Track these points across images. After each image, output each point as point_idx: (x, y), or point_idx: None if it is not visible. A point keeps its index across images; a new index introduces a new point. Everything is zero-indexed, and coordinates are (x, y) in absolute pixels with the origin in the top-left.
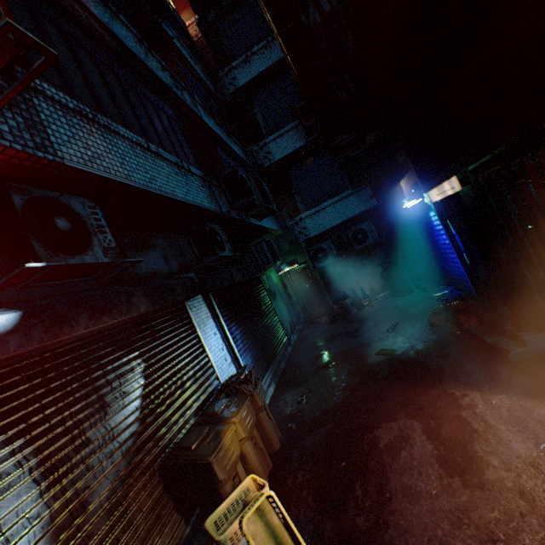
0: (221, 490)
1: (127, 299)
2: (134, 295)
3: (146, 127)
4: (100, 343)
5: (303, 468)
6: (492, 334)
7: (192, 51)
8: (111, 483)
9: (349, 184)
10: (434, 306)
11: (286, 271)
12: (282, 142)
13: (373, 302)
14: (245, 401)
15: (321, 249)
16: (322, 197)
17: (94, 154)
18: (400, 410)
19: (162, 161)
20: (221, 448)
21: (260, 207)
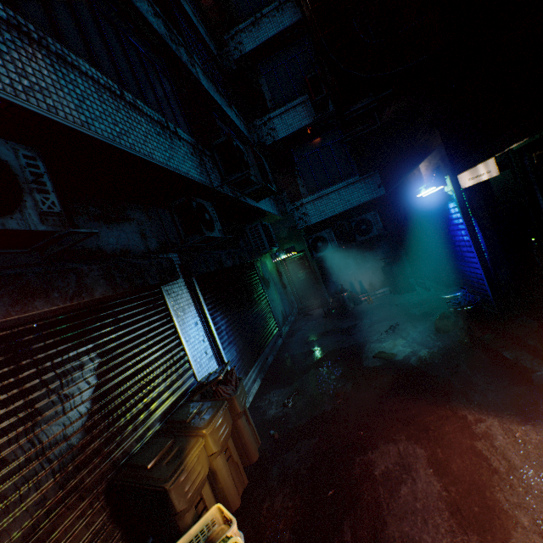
0: (179, 523)
1: (76, 280)
2: (88, 276)
3: (124, 73)
4: (37, 333)
5: (282, 491)
6: (511, 347)
7: (196, 9)
8: (31, 517)
9: (357, 169)
10: (439, 307)
11: (282, 258)
12: (288, 118)
13: (371, 298)
14: (221, 407)
15: (321, 237)
16: (326, 182)
17: (34, 85)
18: (400, 429)
19: (140, 115)
20: (183, 470)
21: (257, 185)
